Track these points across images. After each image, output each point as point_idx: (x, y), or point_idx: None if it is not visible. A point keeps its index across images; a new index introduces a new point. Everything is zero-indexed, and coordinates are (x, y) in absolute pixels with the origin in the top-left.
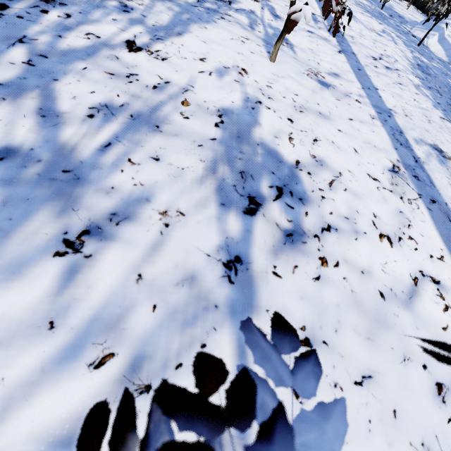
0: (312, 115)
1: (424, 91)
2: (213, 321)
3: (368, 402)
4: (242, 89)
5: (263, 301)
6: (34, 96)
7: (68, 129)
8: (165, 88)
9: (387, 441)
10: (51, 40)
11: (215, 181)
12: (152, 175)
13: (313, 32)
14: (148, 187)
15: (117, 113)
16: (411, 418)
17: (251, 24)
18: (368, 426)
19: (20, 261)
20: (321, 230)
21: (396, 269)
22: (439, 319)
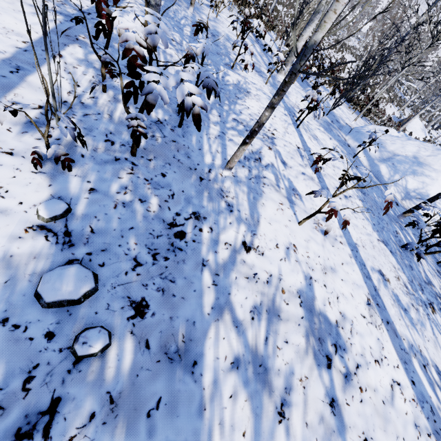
0: (330, 273)
1: (366, 215)
2: (336, 440)
3: None
4: (301, 269)
5: (347, 422)
6: (227, 311)
7: (248, 333)
8: (271, 281)
9: None
10: (214, 258)
11: (311, 349)
12: (289, 354)
13: (305, 173)
14: (290, 364)
15: (261, 311)
16: None
17: (276, 181)
18: None
19: (271, 431)
20: (356, 368)
21: (384, 382)
22: (403, 408)
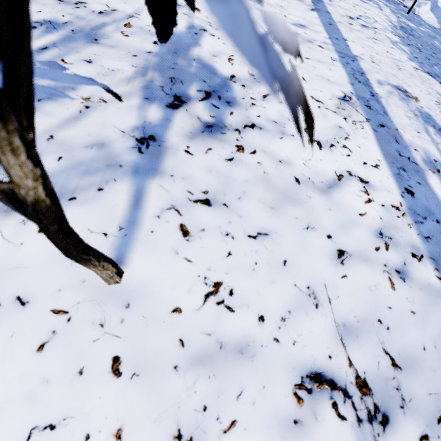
0: None
1: (401, 47)
2: (115, 175)
3: (259, 250)
4: (189, 20)
5: (170, 169)
6: None
7: None
8: (111, 14)
9: (271, 279)
10: None
11: (144, 82)
12: (82, 72)
13: None
14: None
15: (59, 28)
16: (302, 269)
17: None
18: (253, 266)
19: None
20: (244, 126)
21: (320, 165)
22: (358, 207)
